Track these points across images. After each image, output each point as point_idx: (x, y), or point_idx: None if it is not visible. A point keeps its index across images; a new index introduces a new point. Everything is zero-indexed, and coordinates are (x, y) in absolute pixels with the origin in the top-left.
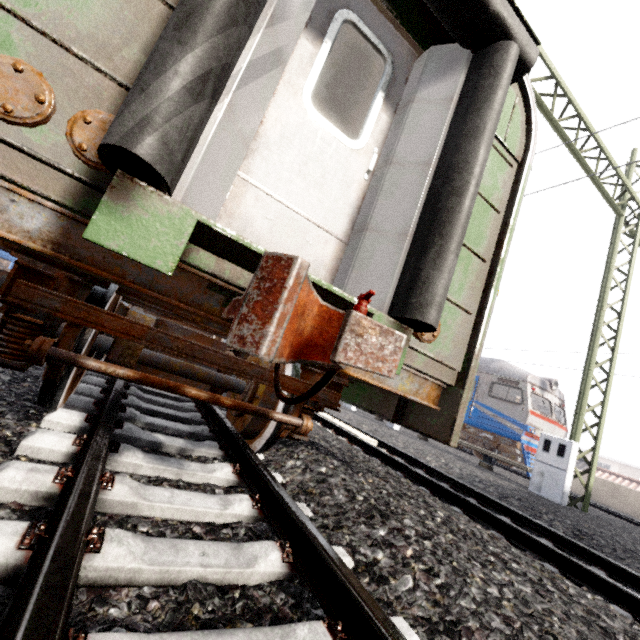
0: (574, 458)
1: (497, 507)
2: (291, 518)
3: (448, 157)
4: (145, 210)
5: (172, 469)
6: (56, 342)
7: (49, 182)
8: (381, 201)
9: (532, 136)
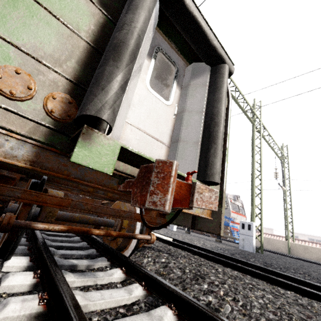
0: (254, 230)
1: (234, 260)
2: (167, 290)
3: (210, 109)
4: (98, 143)
5: (91, 279)
6: (16, 216)
7: (31, 129)
8: (184, 128)
9: (229, 97)
